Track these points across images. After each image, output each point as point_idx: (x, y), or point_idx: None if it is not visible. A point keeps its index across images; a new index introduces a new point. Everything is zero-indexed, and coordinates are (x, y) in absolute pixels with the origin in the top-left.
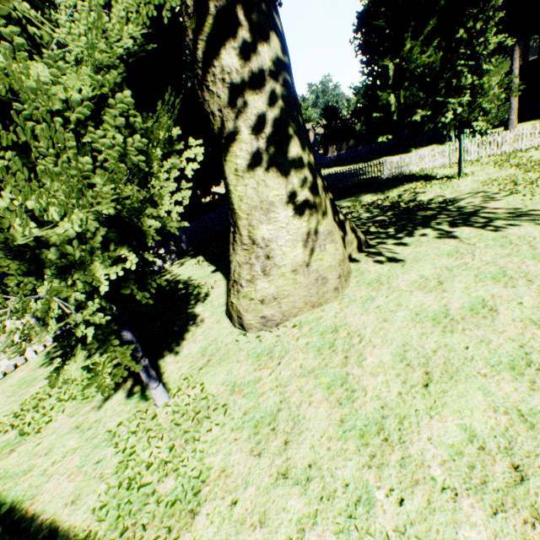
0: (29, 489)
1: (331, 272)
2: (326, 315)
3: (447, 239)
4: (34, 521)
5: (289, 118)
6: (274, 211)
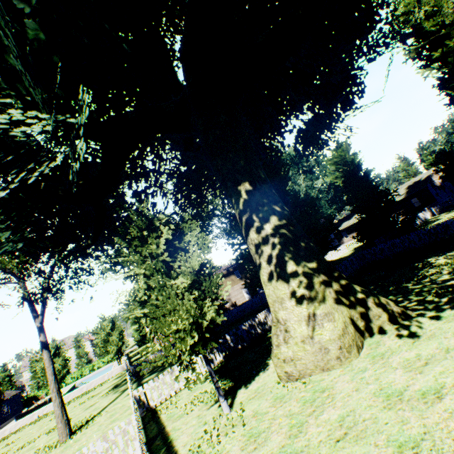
0: (176, 435)
1: (330, 343)
2: (326, 378)
3: None
4: (173, 447)
5: (285, 251)
6: (284, 302)
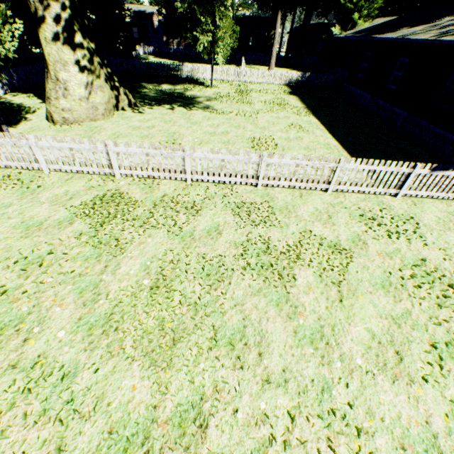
0: None
1: (101, 106)
2: (96, 124)
3: (170, 110)
4: None
5: (75, 21)
6: (68, 67)
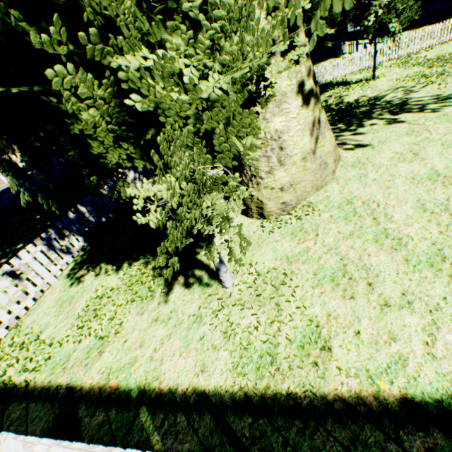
0: (147, 374)
1: (329, 157)
2: (332, 194)
3: (397, 124)
4: (174, 393)
5: None
6: (286, 102)
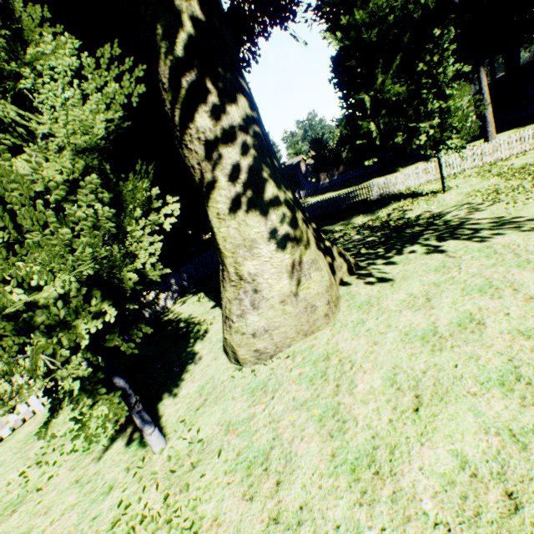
0: None
1: (319, 299)
2: (318, 343)
3: (434, 254)
4: None
5: (262, 163)
6: (257, 247)
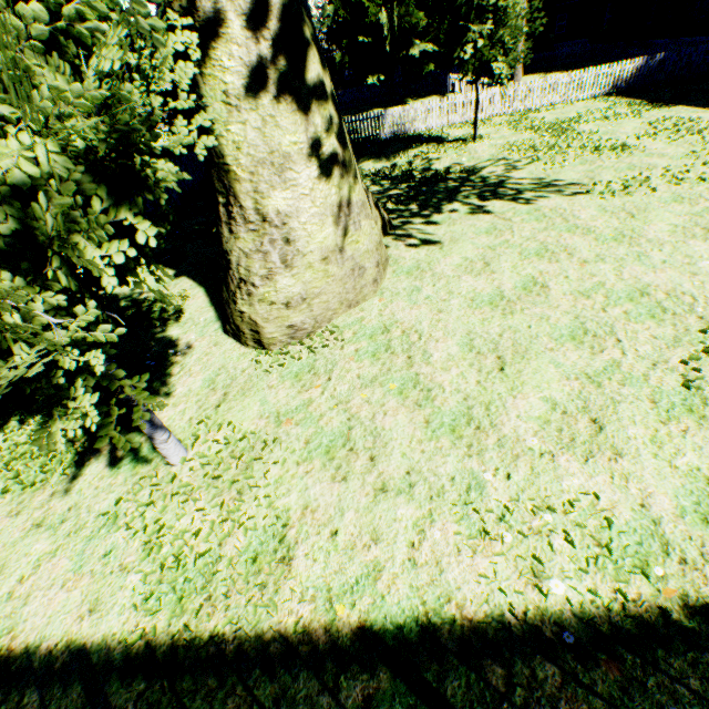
0: None
1: (369, 259)
2: (369, 316)
3: (481, 215)
4: (32, 655)
5: (303, 8)
6: (292, 169)
